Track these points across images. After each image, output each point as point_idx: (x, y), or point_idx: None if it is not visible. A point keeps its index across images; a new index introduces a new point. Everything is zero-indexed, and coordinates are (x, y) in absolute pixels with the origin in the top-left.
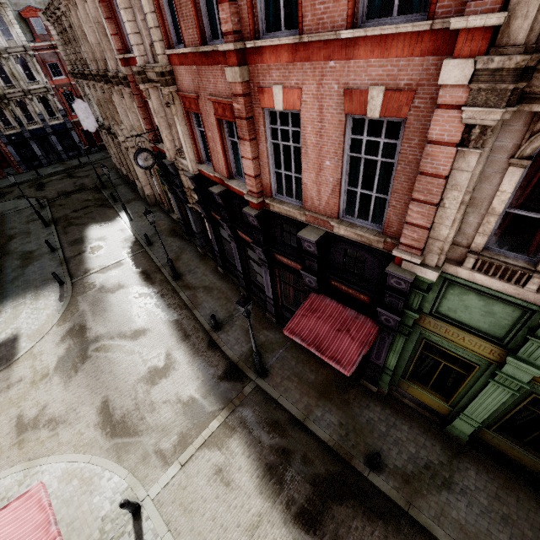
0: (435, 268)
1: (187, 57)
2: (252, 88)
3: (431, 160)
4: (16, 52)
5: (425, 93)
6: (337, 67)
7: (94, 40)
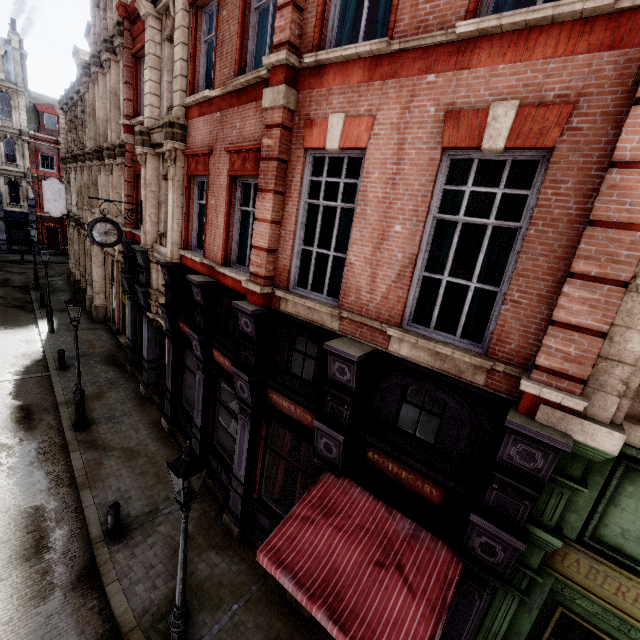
0: (613, 426)
1: (212, 104)
2: (297, 122)
3: (619, 197)
4: (7, 132)
5: (593, 106)
6: (440, 82)
7: (104, 115)
